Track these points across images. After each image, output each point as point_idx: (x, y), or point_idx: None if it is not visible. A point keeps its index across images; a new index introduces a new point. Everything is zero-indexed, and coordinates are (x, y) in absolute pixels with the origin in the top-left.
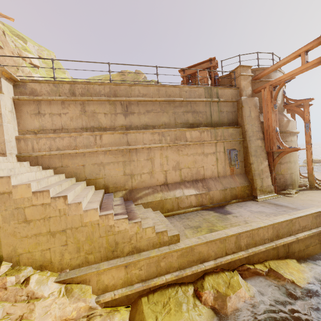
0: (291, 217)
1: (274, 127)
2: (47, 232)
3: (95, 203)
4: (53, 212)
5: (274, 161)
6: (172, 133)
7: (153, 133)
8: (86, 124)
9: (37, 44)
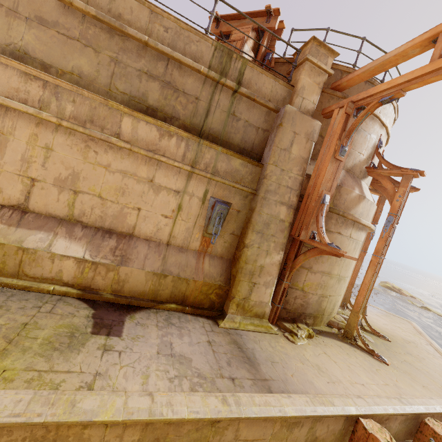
0: (218, 412)
1: (323, 191)
2: None
3: None
4: None
5: (296, 260)
6: (86, 102)
7: (29, 76)
8: None
9: None
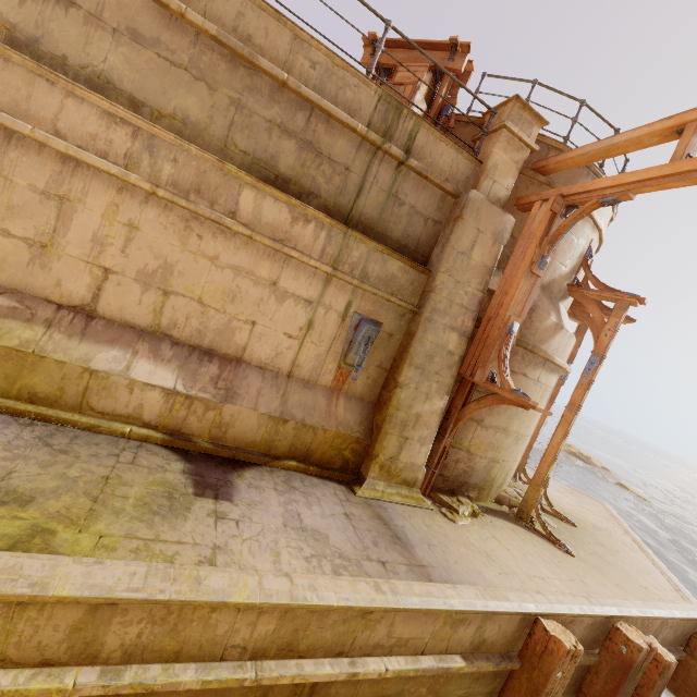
0: (372, 601)
1: (511, 317)
2: None
3: None
4: None
5: (465, 408)
6: (192, 163)
7: (114, 119)
8: None
9: None
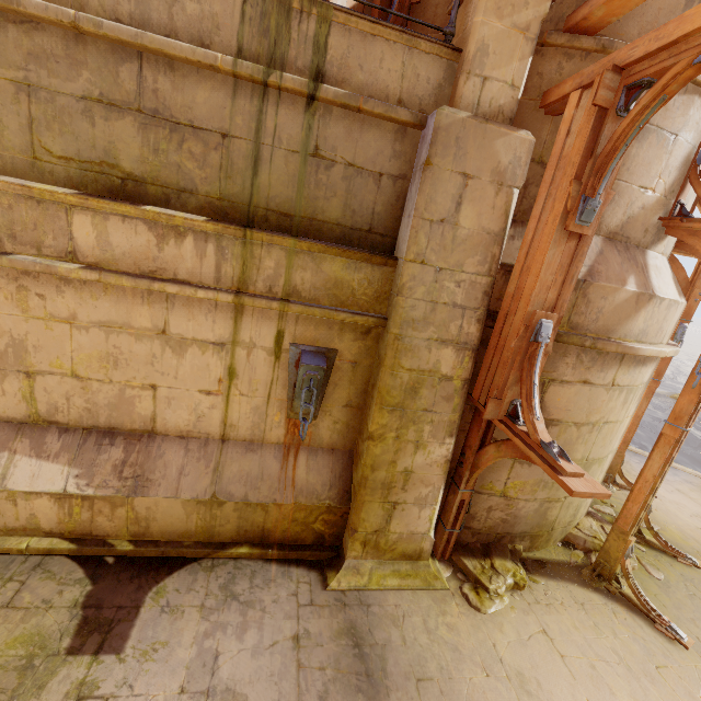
0: None
1: (535, 314)
2: None
3: None
4: None
5: (482, 452)
6: None
7: None
8: None
9: None
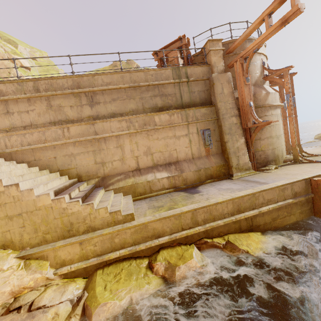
0: (253, 191)
1: (248, 101)
2: (5, 217)
3: (52, 190)
4: (8, 199)
5: (251, 137)
6: (140, 119)
7: (120, 121)
8: (54, 118)
9: (29, 46)
